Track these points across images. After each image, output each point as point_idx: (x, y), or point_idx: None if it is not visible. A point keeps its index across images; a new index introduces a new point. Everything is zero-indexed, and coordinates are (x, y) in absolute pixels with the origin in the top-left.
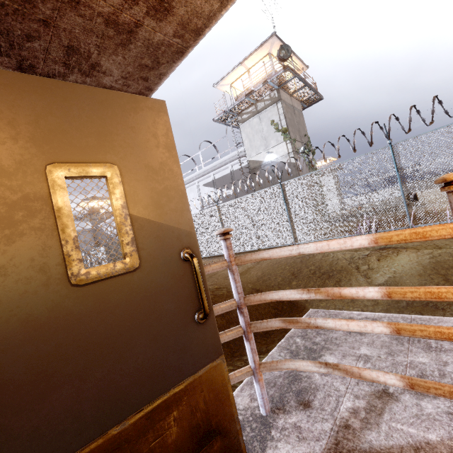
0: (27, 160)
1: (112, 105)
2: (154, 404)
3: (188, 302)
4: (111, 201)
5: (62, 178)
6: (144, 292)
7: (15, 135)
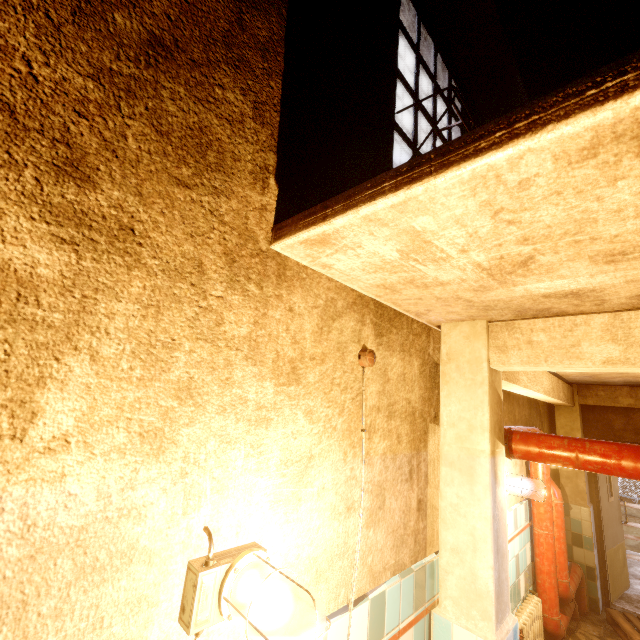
0: None
1: None
2: (617, 545)
3: (619, 516)
4: (608, 476)
5: None
6: (614, 508)
7: None
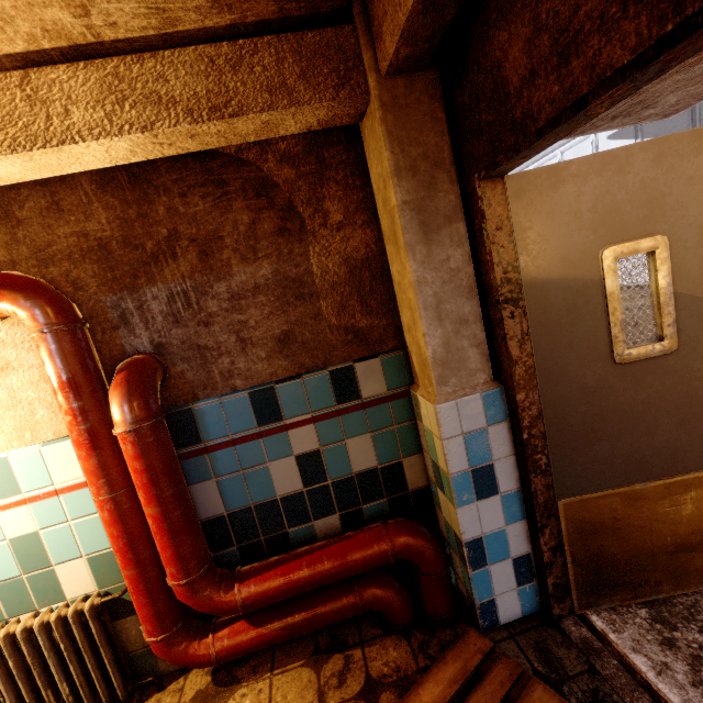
0: (586, 249)
1: (668, 155)
2: (673, 479)
3: None
4: (652, 278)
5: (614, 262)
6: (677, 376)
7: (579, 226)
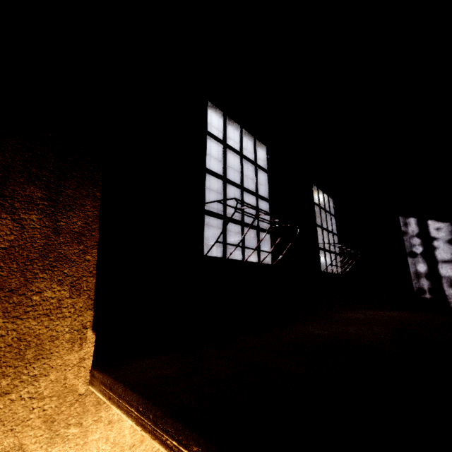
0: None
1: None
2: None
3: None
4: None
5: None
6: None
7: None
